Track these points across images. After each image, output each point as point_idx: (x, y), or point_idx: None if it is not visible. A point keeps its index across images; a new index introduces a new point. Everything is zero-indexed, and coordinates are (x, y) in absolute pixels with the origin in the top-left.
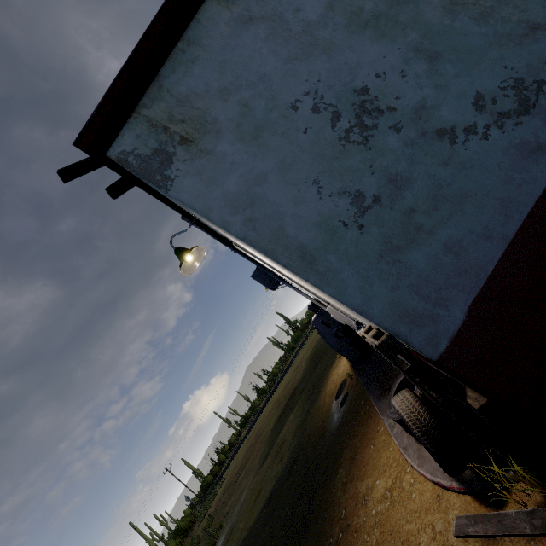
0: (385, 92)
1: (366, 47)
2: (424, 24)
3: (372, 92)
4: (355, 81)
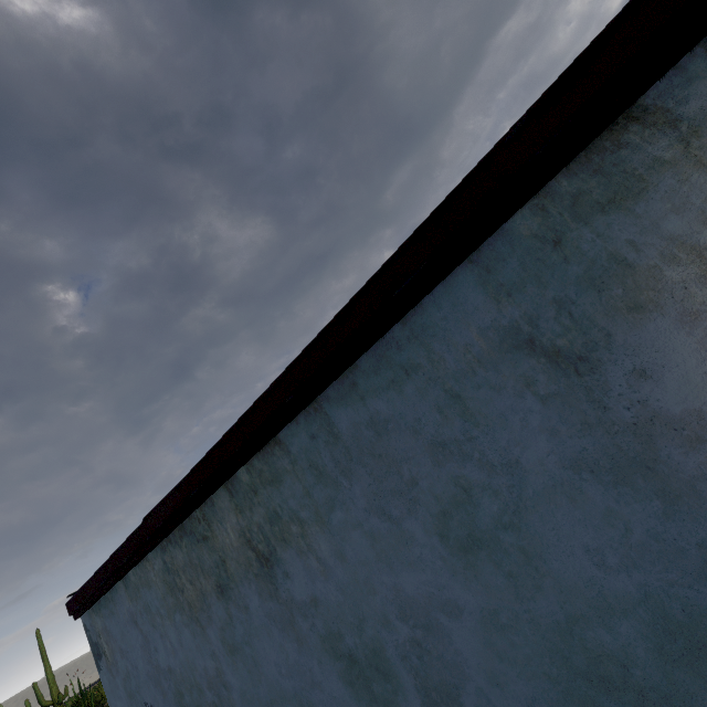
0: None
1: None
2: None
3: None
4: None
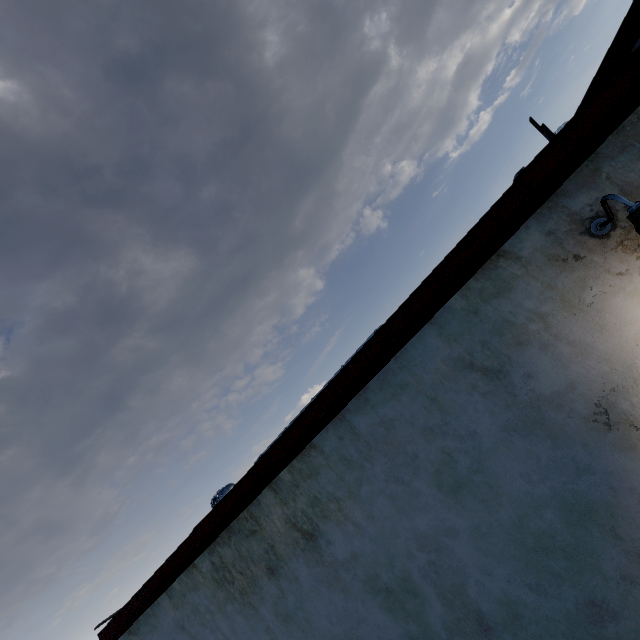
0: None
1: None
2: None
3: None
4: None
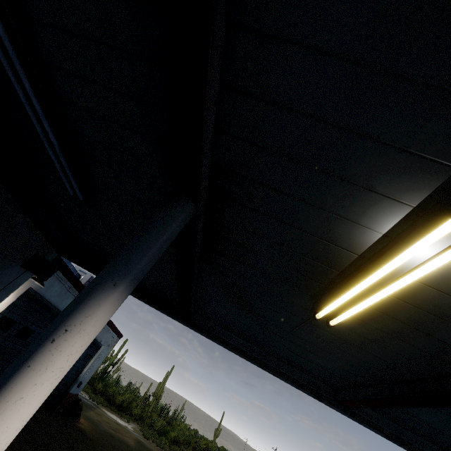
0: None
1: None
2: None
3: None
4: None
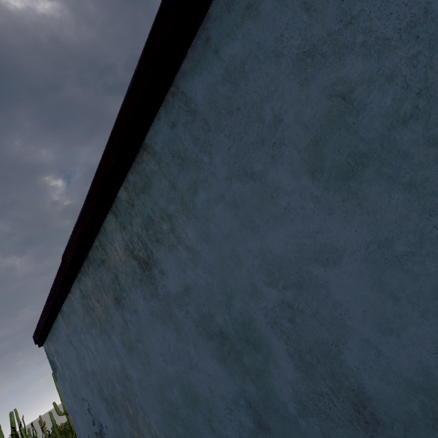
0: (108, 436)
1: (103, 409)
2: (122, 429)
3: (104, 430)
4: (99, 418)
